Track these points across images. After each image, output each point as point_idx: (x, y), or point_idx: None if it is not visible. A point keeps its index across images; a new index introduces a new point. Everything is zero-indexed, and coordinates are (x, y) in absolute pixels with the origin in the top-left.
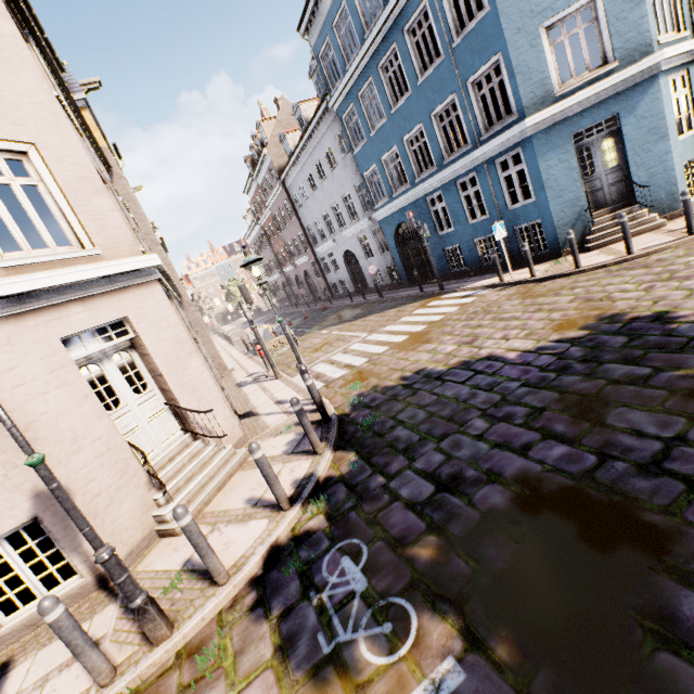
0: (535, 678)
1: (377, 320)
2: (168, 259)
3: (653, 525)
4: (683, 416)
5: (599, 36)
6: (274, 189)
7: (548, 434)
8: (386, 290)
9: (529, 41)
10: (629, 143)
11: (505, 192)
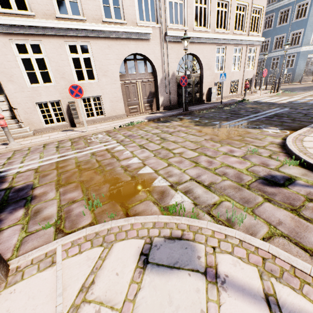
0: None
1: None
2: None
3: None
4: None
5: None
6: None
7: None
8: None
9: (310, 29)
10: None
11: (286, 64)
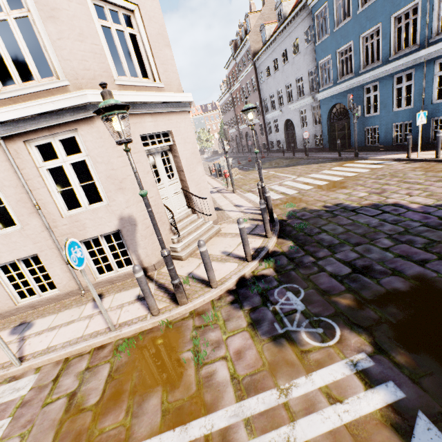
0: (424, 376)
1: (304, 169)
2: None
3: None
4: None
5: None
6: (247, 67)
7: None
8: (310, 151)
9: None
10: None
11: (435, 88)
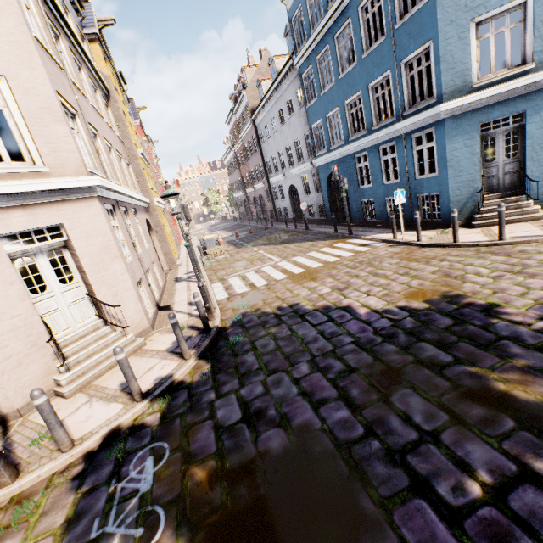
0: None
1: (294, 249)
2: (143, 172)
3: (365, 513)
4: (449, 414)
5: (523, 37)
6: (247, 124)
7: (343, 395)
8: (314, 223)
9: (459, 34)
10: (530, 140)
11: (416, 163)
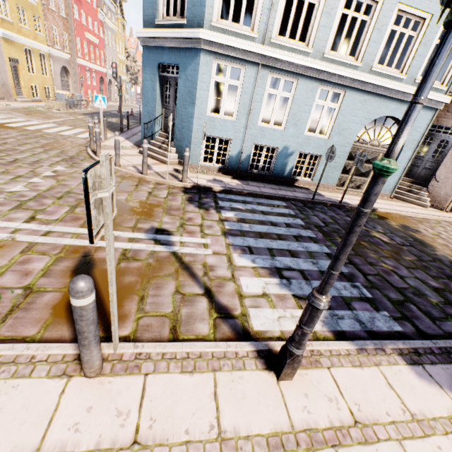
0: None
1: (80, 124)
2: None
3: None
4: None
5: None
6: None
7: None
8: None
9: None
10: (179, 94)
11: None
